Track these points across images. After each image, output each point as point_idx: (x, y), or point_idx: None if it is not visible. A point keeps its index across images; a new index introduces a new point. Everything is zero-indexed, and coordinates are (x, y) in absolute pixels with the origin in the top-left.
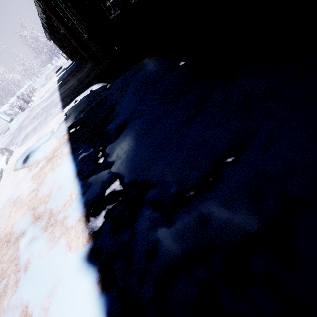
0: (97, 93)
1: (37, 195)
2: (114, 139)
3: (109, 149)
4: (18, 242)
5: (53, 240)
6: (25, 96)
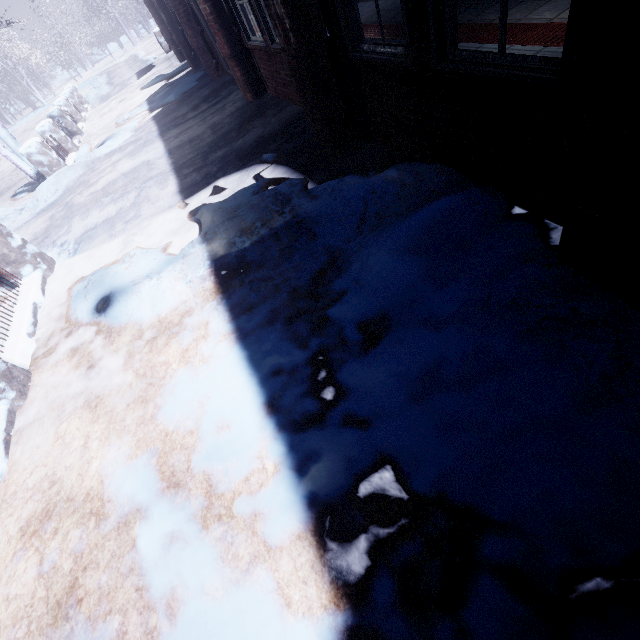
0: (286, 198)
1: (158, 420)
2: (358, 352)
3: (355, 379)
4: (128, 529)
5: (235, 563)
6: (66, 120)
